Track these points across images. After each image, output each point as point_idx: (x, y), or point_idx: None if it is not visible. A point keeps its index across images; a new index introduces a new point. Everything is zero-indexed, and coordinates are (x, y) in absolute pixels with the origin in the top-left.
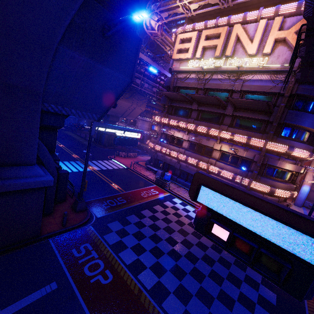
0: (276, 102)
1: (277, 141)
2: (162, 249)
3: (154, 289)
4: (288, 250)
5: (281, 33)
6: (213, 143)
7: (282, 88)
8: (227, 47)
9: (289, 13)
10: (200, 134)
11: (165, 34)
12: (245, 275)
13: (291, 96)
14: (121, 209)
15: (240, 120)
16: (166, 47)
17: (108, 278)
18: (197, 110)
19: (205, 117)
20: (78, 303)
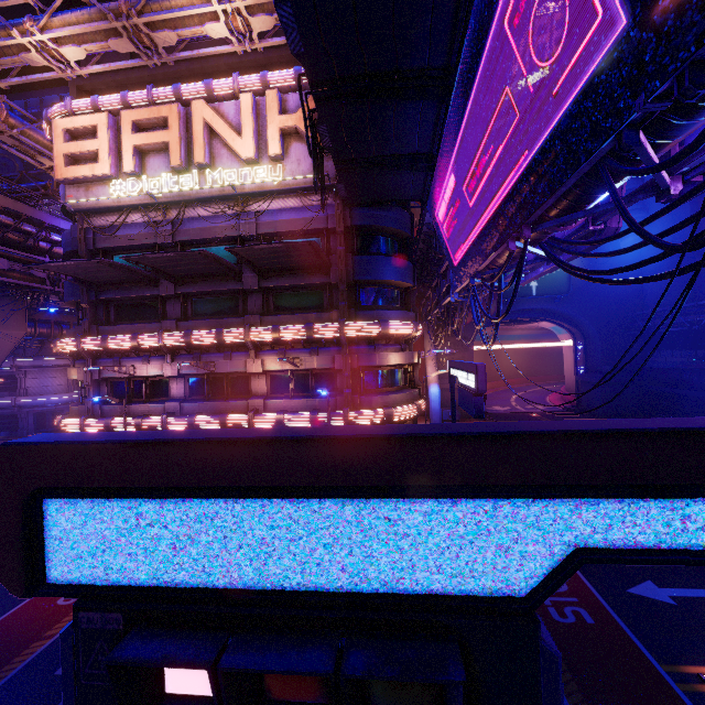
0: (330, 246)
1: (358, 317)
2: None
3: None
4: (432, 593)
5: (287, 118)
6: (244, 363)
7: (329, 218)
8: (193, 146)
9: (288, 88)
10: (205, 350)
11: (21, 124)
12: None
13: (348, 231)
14: None
15: (281, 297)
16: (40, 159)
17: None
18: (178, 295)
19: (205, 309)
20: None
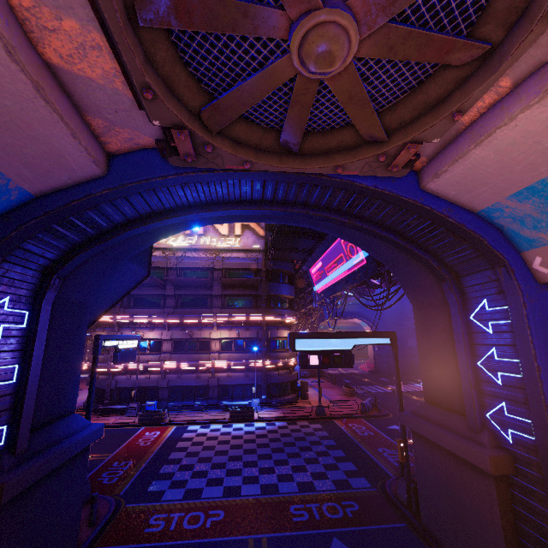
0: (257, 276)
1: (271, 312)
2: (235, 468)
3: (264, 490)
4: (341, 349)
5: None
6: (209, 333)
7: (259, 264)
8: None
9: None
10: (188, 325)
11: None
12: (308, 442)
13: (267, 270)
14: (140, 470)
15: (231, 299)
16: None
17: (220, 514)
18: (175, 295)
19: (188, 303)
20: (220, 542)
